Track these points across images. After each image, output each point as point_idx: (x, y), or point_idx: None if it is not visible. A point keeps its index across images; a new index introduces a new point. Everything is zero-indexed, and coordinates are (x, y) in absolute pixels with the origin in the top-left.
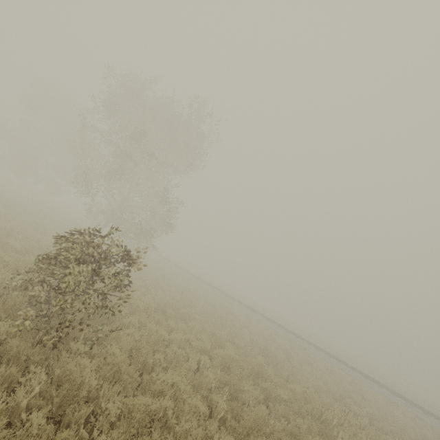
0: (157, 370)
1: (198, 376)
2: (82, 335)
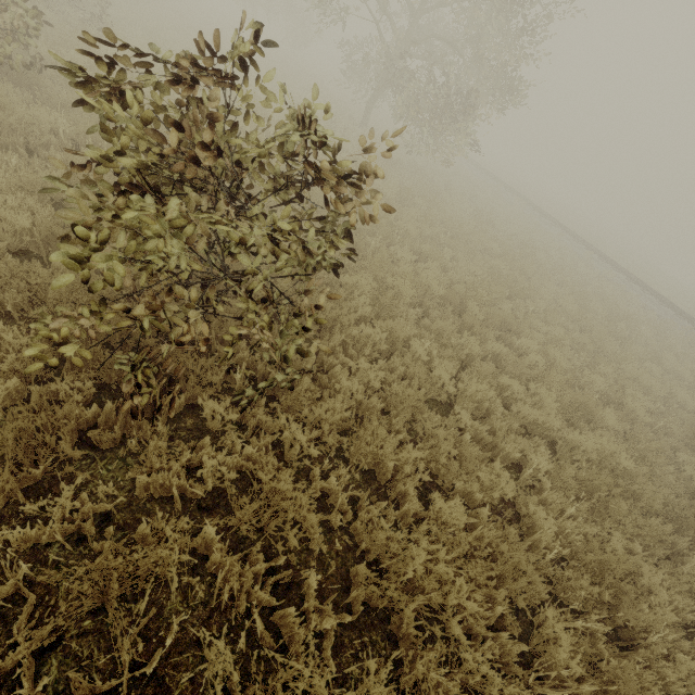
0: (402, 487)
1: (510, 532)
2: (237, 371)
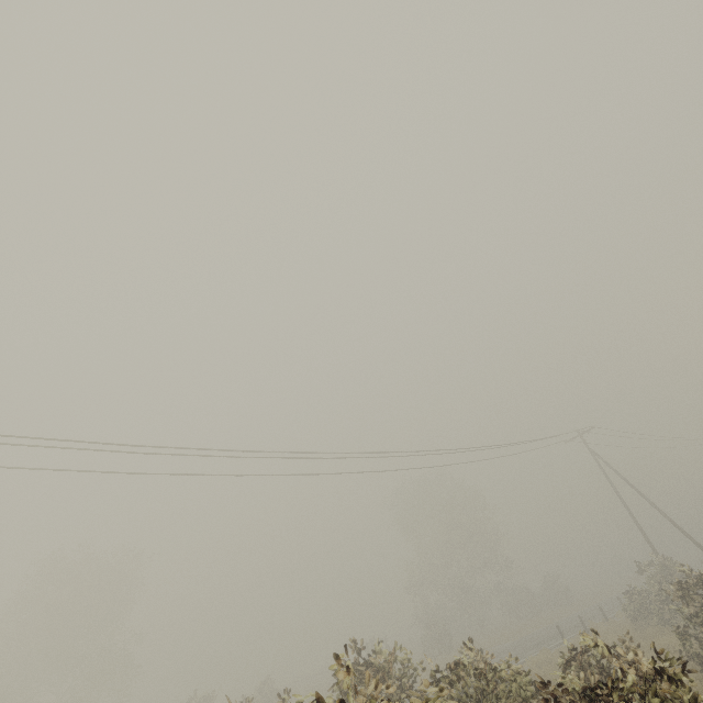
0: None
1: None
2: None
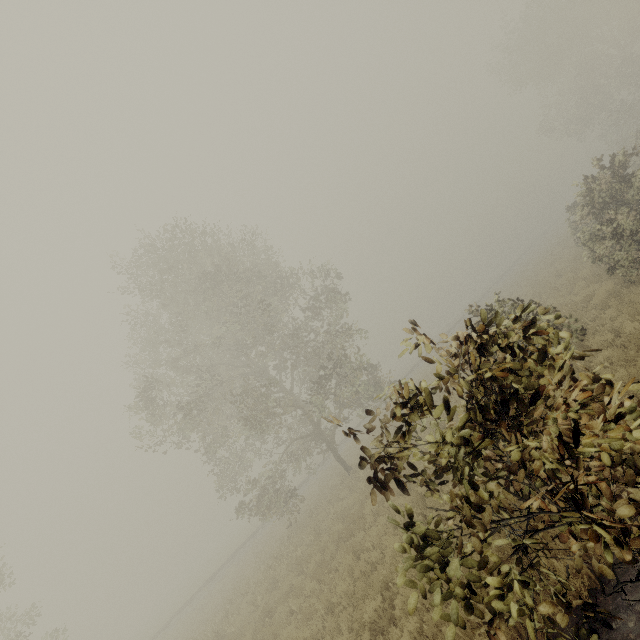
0: None
1: None
2: None
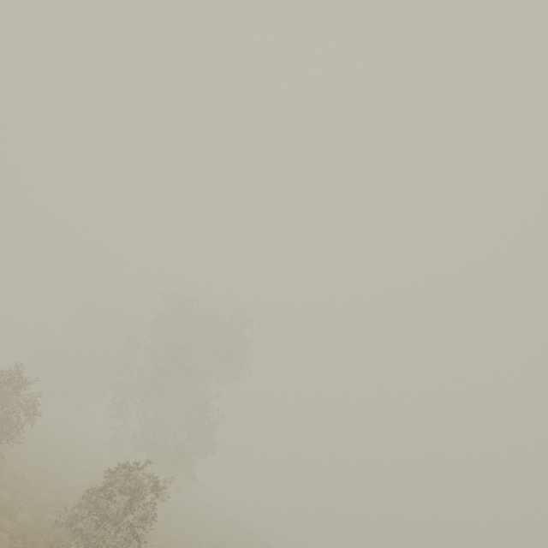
0: None
1: None
2: None
